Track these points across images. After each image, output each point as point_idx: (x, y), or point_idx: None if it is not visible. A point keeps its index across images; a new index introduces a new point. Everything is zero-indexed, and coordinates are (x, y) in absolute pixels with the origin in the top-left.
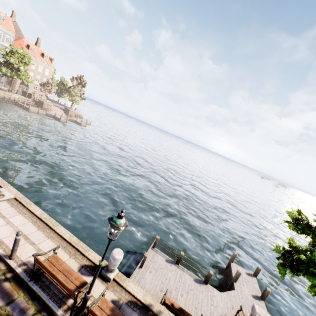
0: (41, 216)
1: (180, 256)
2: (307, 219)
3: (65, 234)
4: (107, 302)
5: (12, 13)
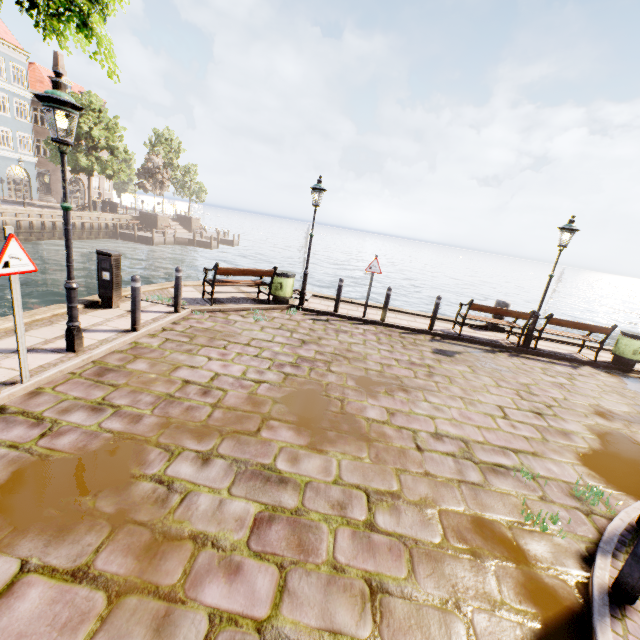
0: None
1: None
2: None
3: None
4: None
5: None
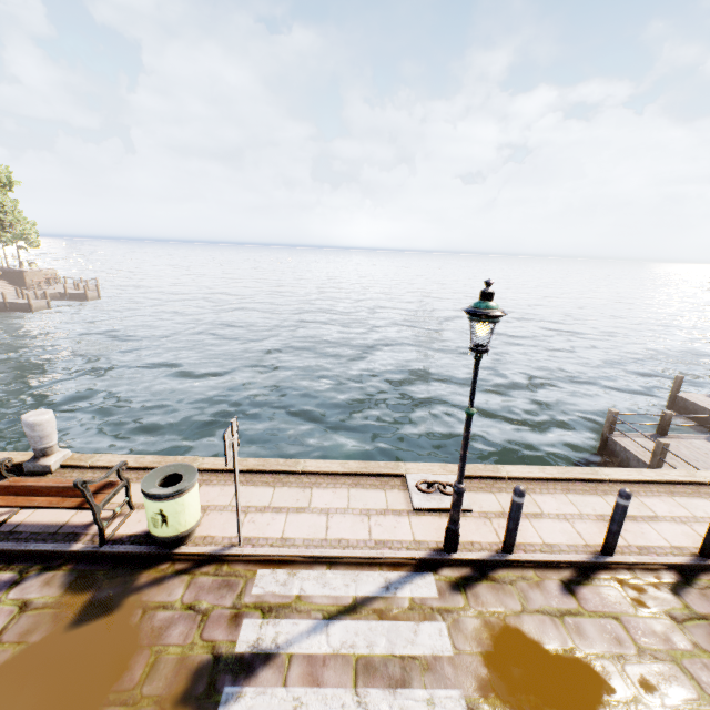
0: (553, 474)
1: (669, 418)
2: None
3: (631, 475)
4: None
5: None
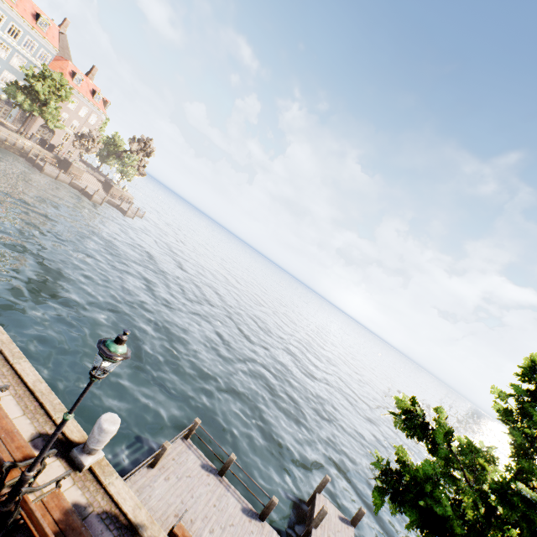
0: None
1: (229, 460)
2: (424, 415)
3: (29, 375)
4: (61, 499)
5: (63, 21)
